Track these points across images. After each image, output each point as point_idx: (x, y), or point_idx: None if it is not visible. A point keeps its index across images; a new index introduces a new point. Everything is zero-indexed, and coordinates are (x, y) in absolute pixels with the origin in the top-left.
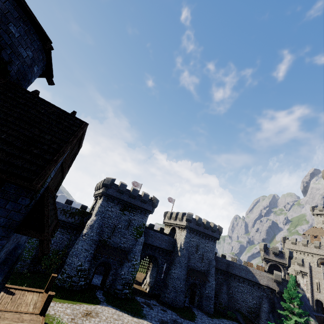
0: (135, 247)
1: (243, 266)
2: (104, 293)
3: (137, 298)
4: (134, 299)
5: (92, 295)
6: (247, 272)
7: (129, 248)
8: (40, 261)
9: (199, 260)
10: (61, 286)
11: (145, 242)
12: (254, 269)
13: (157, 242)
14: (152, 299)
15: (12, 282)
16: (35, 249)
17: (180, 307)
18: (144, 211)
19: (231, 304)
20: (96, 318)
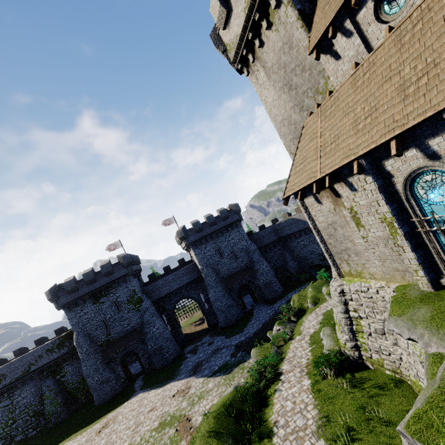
0: (144, 318)
1: (289, 221)
2: (144, 377)
3: (186, 350)
4: (181, 354)
5: (129, 390)
6: (296, 223)
7: (139, 323)
8: (76, 397)
9: (231, 261)
10: (98, 405)
11: (161, 297)
12: (300, 214)
13: (175, 285)
14: (206, 336)
15: (44, 443)
16: (57, 397)
17: (238, 319)
18: (122, 280)
19: (303, 264)
20: (111, 425)
